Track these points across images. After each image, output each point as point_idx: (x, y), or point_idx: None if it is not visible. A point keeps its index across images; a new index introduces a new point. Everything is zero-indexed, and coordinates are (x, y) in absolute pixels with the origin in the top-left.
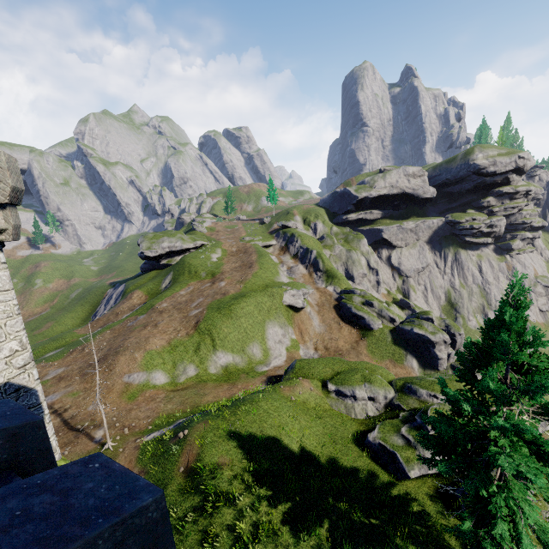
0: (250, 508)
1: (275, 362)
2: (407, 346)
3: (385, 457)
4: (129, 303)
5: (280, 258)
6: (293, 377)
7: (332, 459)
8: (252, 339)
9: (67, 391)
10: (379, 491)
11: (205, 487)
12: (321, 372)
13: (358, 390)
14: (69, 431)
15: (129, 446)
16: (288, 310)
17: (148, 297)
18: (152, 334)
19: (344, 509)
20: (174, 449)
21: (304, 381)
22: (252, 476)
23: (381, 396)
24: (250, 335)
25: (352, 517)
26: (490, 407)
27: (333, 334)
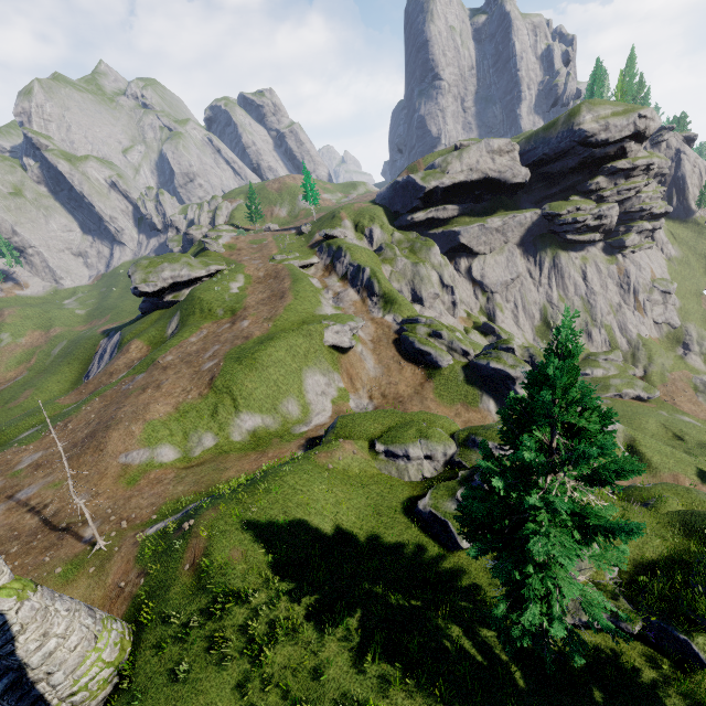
0: (266, 605)
1: (318, 419)
2: (483, 384)
3: (437, 527)
4: (126, 358)
5: (324, 282)
6: (334, 439)
7: (373, 535)
8: (286, 393)
9: (46, 482)
10: (425, 567)
11: (213, 586)
12: (368, 430)
13: (412, 449)
14: (50, 531)
15: (126, 543)
16: (332, 351)
17: (151, 348)
18: (153, 399)
19: (381, 593)
20: (177, 545)
21: (346, 443)
22: (272, 567)
23: (439, 453)
24: (283, 389)
25: (389, 601)
26: (530, 474)
27: (392, 377)
